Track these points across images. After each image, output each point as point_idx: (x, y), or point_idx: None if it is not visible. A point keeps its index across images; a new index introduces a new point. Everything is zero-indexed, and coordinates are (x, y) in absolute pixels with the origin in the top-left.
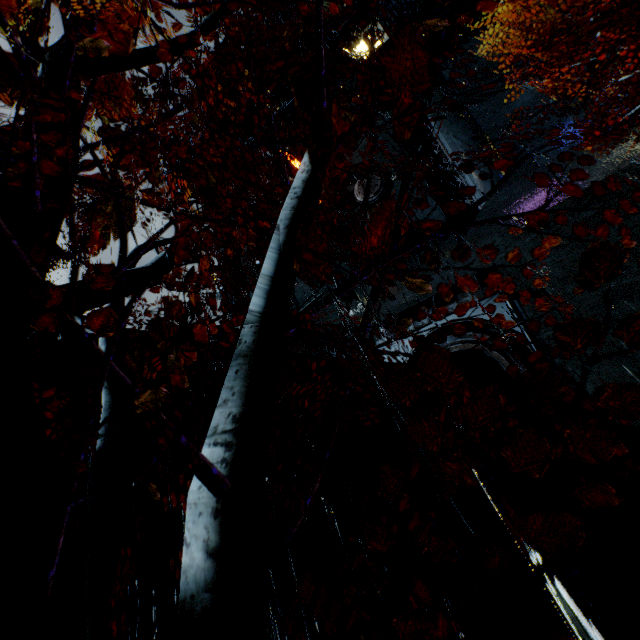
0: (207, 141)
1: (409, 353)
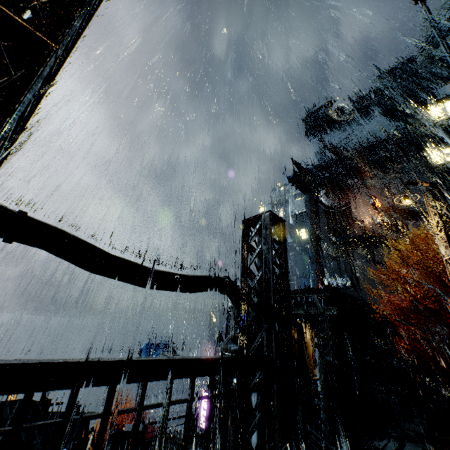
0: (318, 167)
1: (445, 332)
